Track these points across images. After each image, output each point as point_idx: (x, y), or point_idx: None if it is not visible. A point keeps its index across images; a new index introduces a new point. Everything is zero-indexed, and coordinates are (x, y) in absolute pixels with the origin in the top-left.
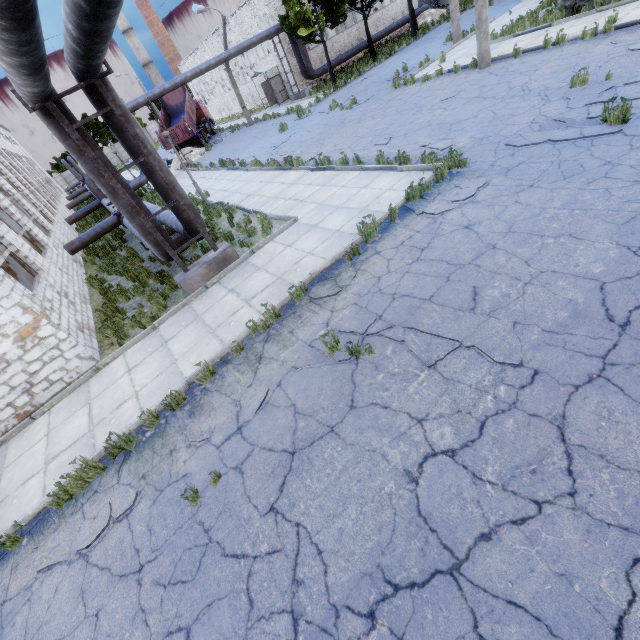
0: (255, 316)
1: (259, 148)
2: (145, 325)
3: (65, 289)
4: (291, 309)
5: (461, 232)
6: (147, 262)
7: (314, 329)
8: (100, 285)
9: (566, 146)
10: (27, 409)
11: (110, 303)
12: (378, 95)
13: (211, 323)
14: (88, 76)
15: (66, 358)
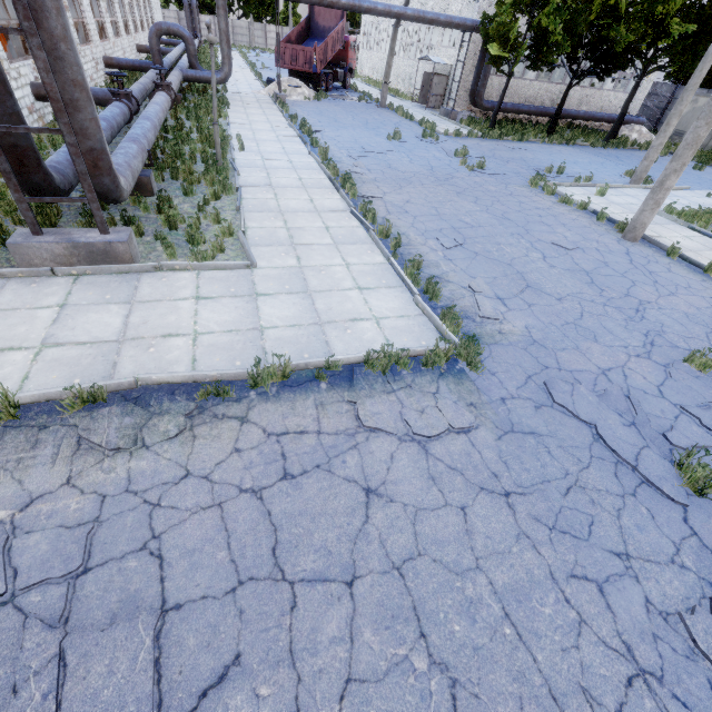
0: (11, 381)
1: (353, 138)
2: None
3: None
4: (49, 416)
5: (354, 495)
6: None
7: (6, 495)
8: None
9: (605, 460)
10: None
11: None
12: (509, 178)
13: None
14: None
15: None
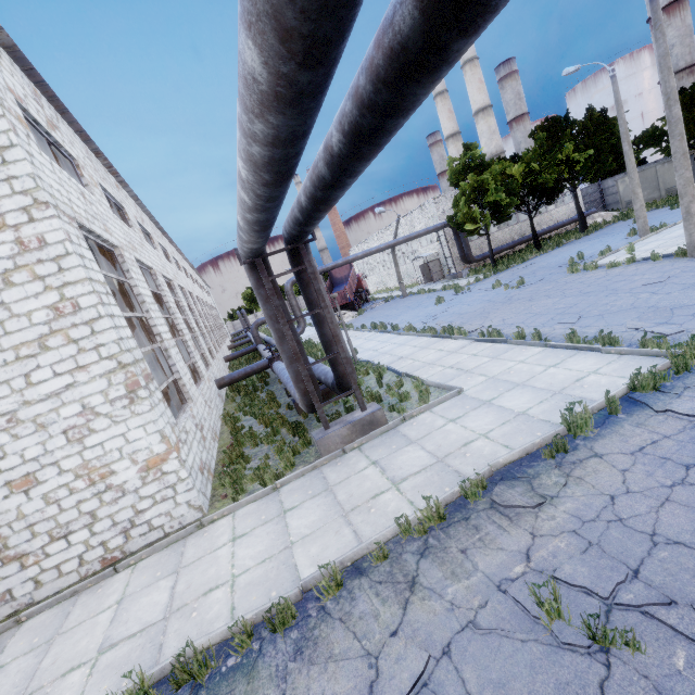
0: (405, 508)
1: (413, 316)
2: (266, 482)
3: (203, 422)
4: (461, 511)
5: None
6: (283, 409)
7: (504, 558)
8: (233, 424)
9: None
10: (116, 554)
11: (238, 446)
12: (550, 278)
13: (344, 501)
14: (296, 241)
15: (176, 501)
